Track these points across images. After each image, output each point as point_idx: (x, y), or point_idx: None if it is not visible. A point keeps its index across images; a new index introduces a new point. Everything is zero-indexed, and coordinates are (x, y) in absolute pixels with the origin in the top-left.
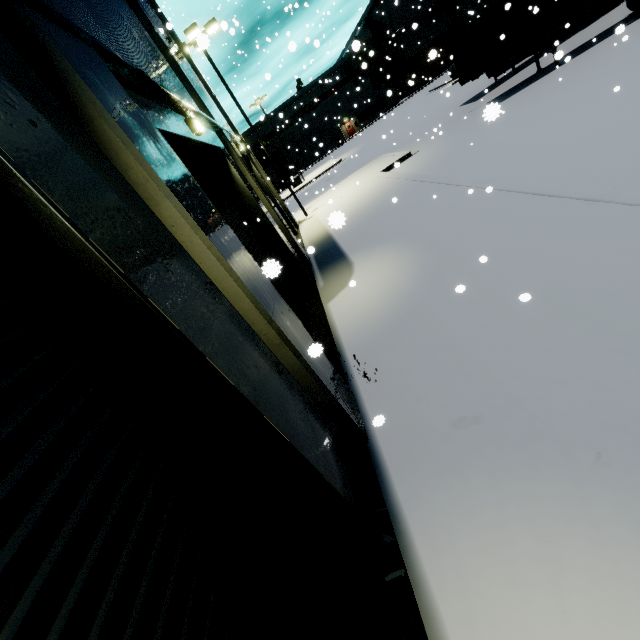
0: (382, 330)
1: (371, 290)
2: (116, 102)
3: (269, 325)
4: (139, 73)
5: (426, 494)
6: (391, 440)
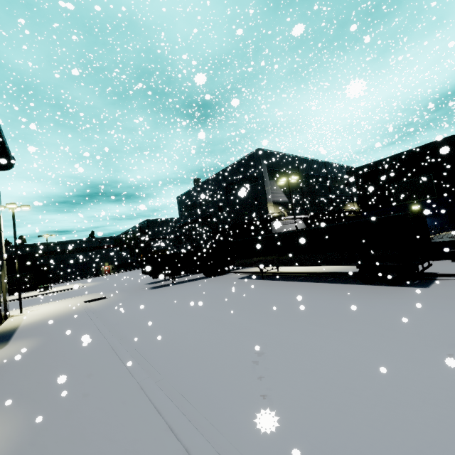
0: None
1: None
2: None
3: None
4: None
5: None
6: None
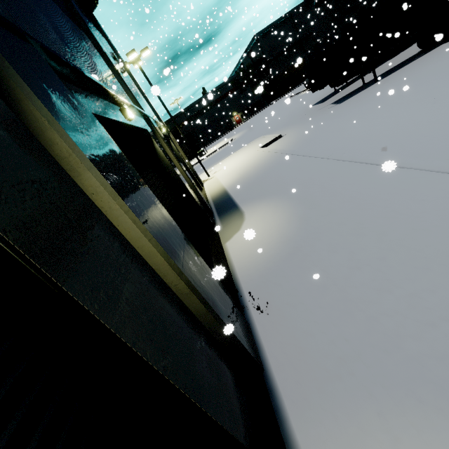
0: (269, 267)
1: (259, 234)
2: (48, 89)
3: (179, 277)
4: (80, 72)
5: (322, 435)
6: (284, 372)
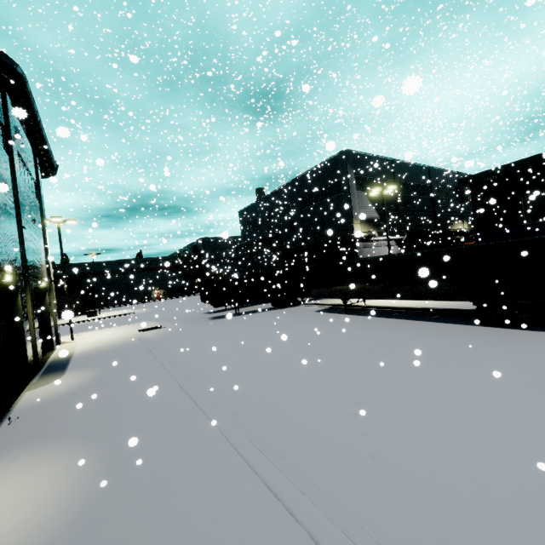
0: (42, 404)
1: (58, 387)
2: None
3: None
4: None
5: None
6: None
